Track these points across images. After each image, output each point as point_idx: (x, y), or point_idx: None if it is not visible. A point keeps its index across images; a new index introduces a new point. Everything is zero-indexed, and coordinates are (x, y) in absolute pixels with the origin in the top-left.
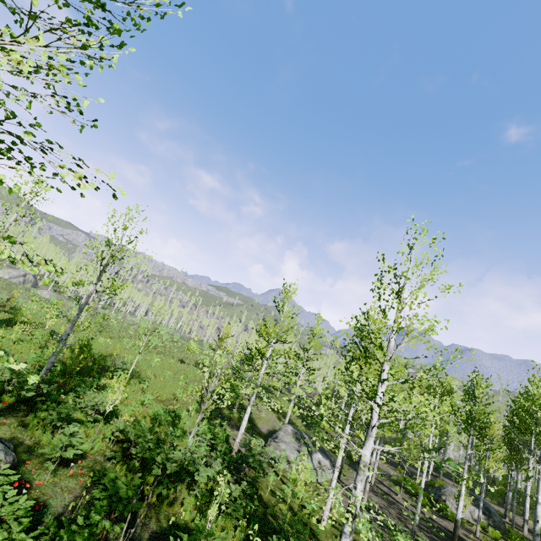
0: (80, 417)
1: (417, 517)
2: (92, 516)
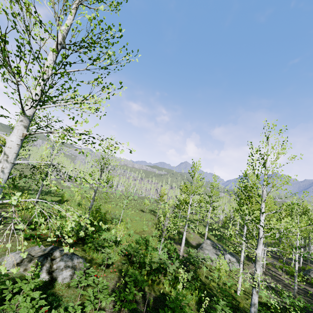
0: (104, 244)
1: (295, 288)
2: (132, 288)
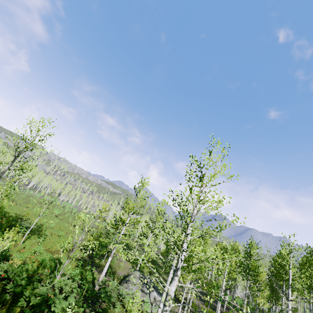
0: None
1: None
2: None
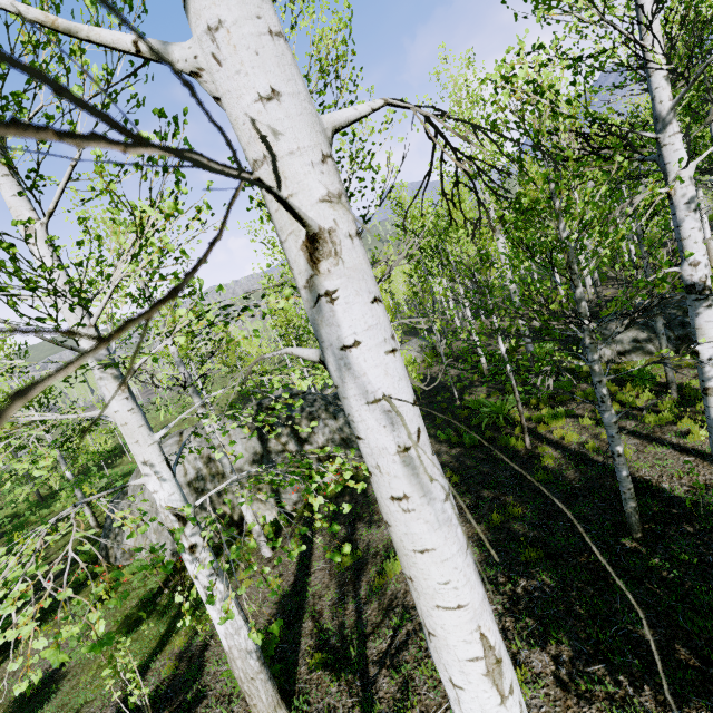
0: None
1: None
2: None
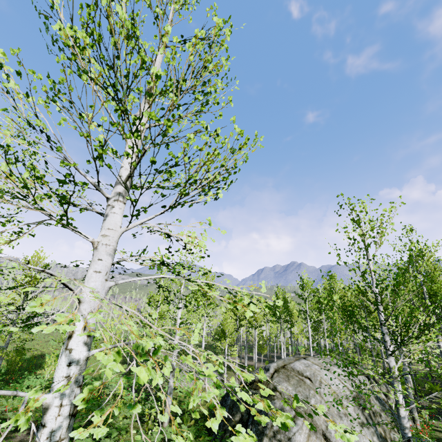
0: None
1: None
2: None
